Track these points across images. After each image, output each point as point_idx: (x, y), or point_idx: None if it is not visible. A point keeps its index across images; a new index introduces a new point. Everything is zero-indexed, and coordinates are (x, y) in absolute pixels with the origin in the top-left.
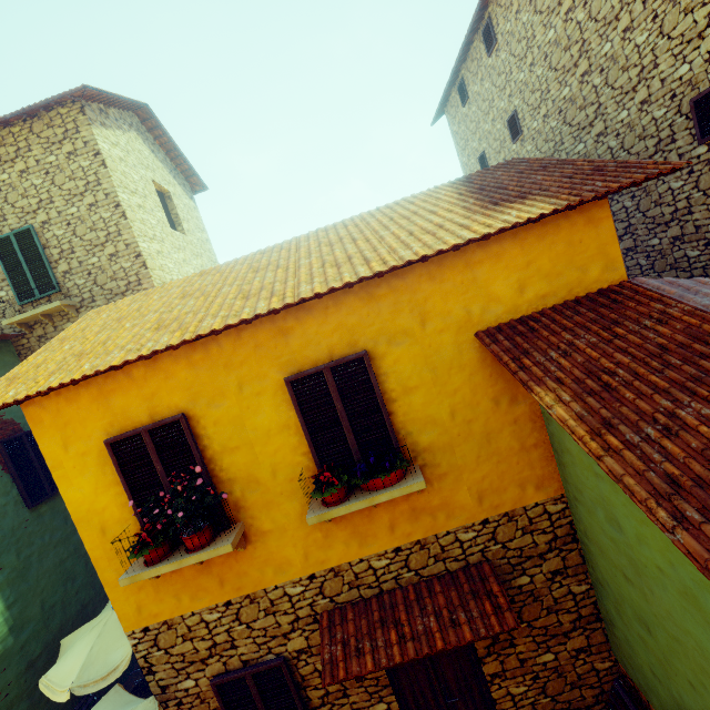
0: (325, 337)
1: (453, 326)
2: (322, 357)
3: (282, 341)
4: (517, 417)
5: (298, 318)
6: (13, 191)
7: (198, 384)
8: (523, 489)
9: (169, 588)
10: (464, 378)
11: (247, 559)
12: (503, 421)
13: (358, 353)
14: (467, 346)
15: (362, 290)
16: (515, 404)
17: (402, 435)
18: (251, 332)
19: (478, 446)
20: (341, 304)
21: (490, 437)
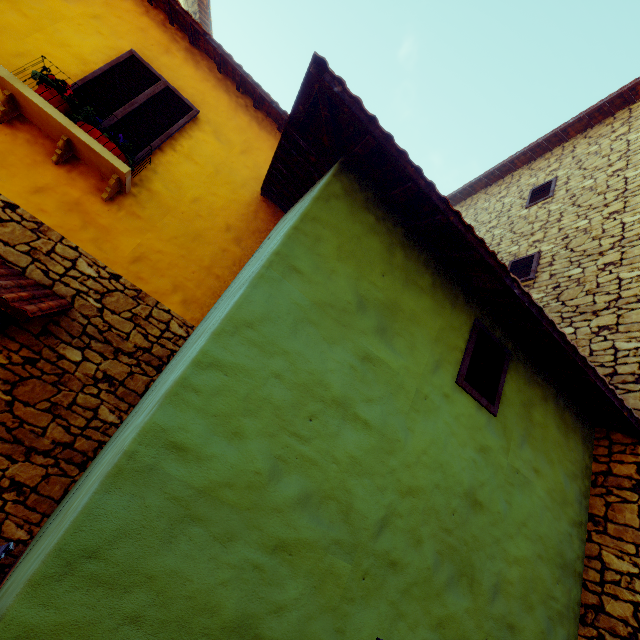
0: (187, 83)
1: (255, 174)
2: (170, 83)
3: (161, 50)
4: (229, 250)
5: (187, 61)
6: None
7: None
8: (174, 291)
9: None
10: (228, 196)
11: None
12: (219, 241)
13: (194, 106)
14: (250, 189)
15: (236, 103)
16: (237, 243)
17: (149, 166)
18: (152, 24)
19: (185, 233)
20: (217, 90)
21: (199, 239)
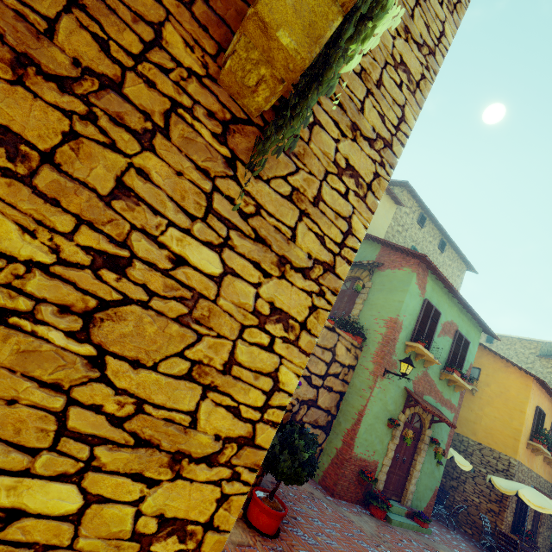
0: None
1: None
2: None
3: None
4: None
5: None
6: (445, 265)
7: (546, 408)
8: None
9: (525, 454)
10: None
11: (534, 459)
12: None
13: None
14: None
15: None
16: None
17: None
18: None
19: None
20: None
21: None
